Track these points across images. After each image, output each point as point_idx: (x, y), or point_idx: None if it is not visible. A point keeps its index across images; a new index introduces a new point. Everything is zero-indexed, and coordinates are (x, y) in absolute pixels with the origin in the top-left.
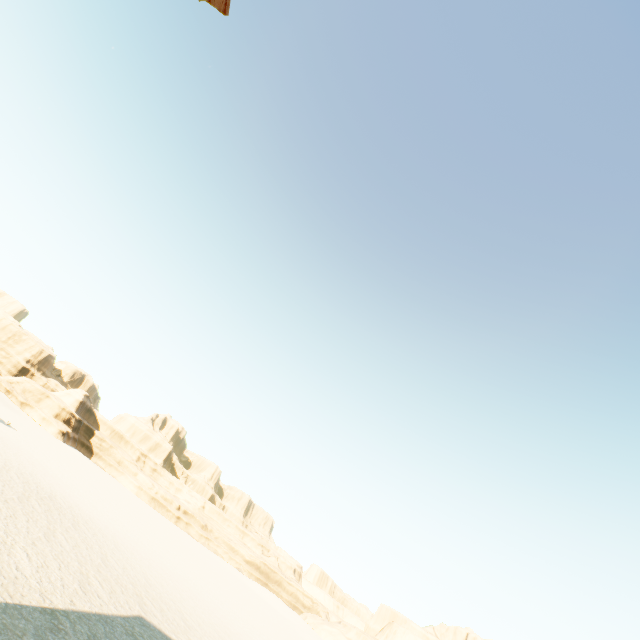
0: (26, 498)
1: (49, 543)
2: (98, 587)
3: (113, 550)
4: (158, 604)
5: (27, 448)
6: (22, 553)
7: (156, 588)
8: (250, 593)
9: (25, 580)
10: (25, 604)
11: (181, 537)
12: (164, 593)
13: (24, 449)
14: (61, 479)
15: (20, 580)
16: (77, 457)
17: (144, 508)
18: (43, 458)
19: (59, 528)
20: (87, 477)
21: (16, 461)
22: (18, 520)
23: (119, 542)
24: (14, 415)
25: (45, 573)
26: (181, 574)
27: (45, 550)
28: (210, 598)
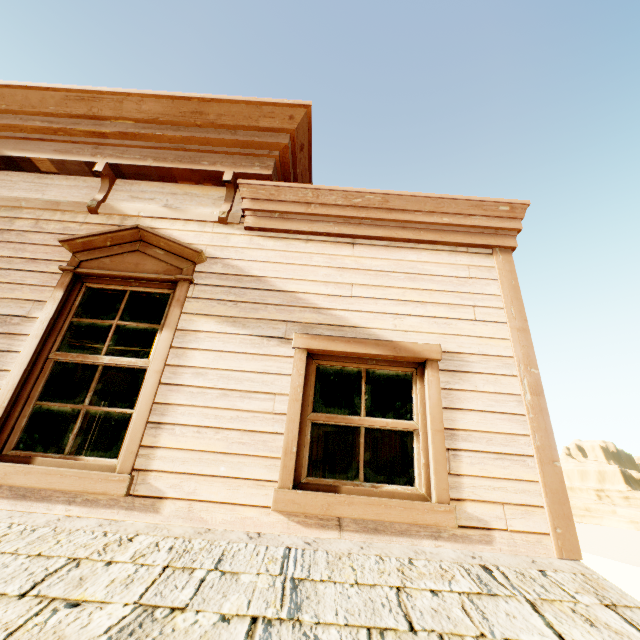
0: None
1: None
2: None
3: None
4: None
5: None
6: None
7: None
8: None
9: None
10: None
11: None
12: None
13: None
14: None
15: None
16: None
17: None
18: None
19: None
20: None
21: None
22: None
23: None
24: None
25: None
26: None
27: None
28: None
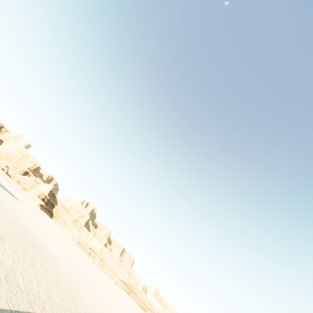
0: (23, 240)
1: (33, 268)
2: (55, 297)
3: (62, 272)
4: (83, 307)
5: (25, 212)
6: (20, 275)
7: (82, 296)
8: (122, 298)
9: (21, 293)
10: (20, 310)
11: (90, 264)
12: (85, 300)
13: (23, 212)
14: (39, 229)
15: (18, 293)
16: (46, 217)
17: (74, 247)
18: (31, 217)
19: (38, 259)
20: (50, 229)
21: (20, 219)
22: (19, 254)
23: (64, 267)
24: (20, 194)
25: (31, 288)
26: (92, 287)
27: (31, 273)
28: (105, 302)
